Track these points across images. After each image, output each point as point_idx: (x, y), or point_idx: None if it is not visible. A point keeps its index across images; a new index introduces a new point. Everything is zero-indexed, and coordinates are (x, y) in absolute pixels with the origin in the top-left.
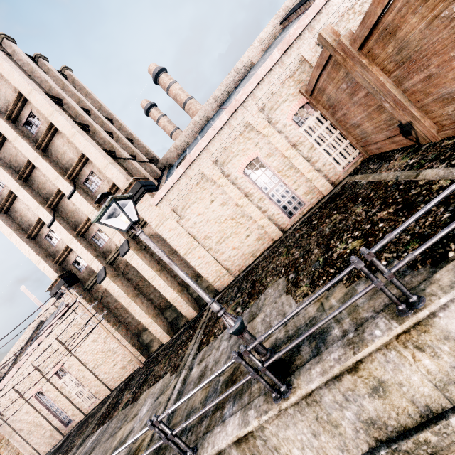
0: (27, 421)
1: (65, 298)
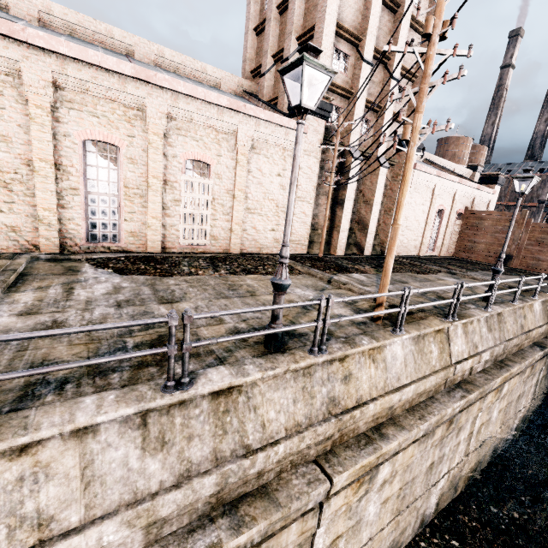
0: None
1: (310, 120)
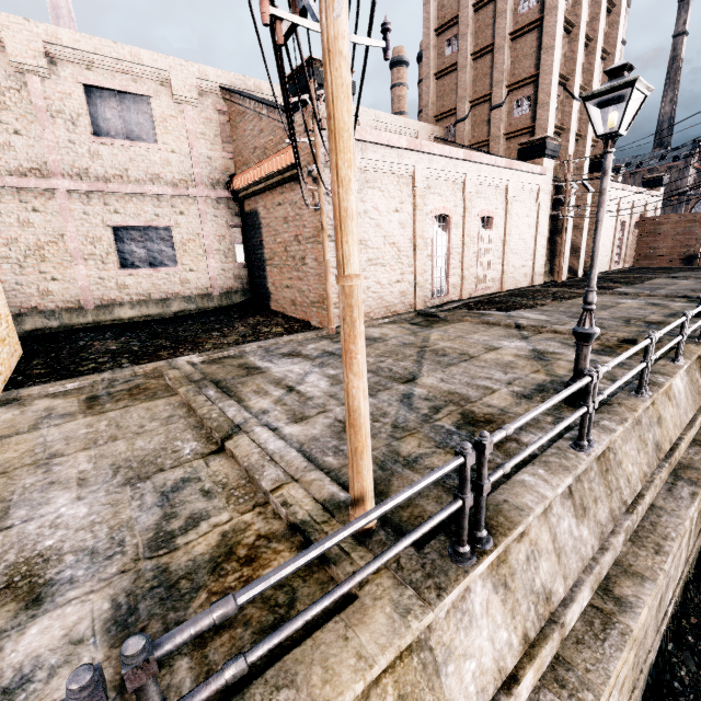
0: (390, 238)
1: (546, 163)
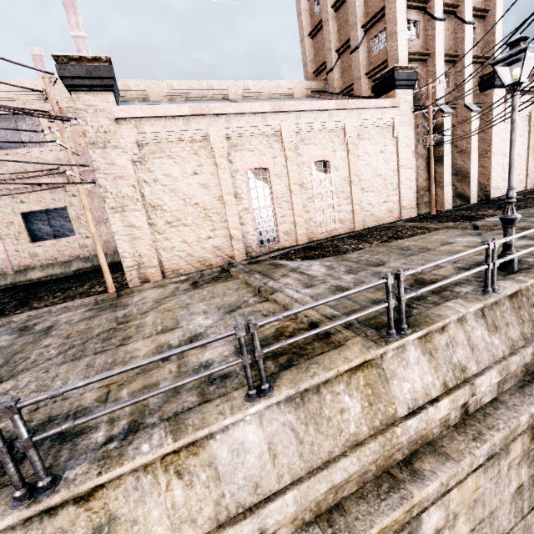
0: (191, 200)
1: (400, 94)
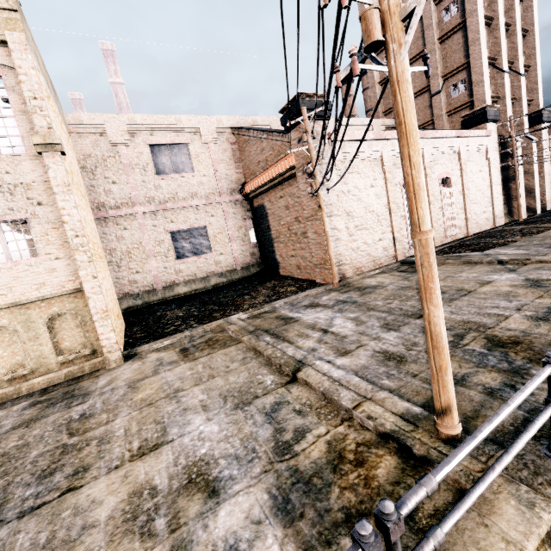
0: (369, 208)
1: (489, 126)
